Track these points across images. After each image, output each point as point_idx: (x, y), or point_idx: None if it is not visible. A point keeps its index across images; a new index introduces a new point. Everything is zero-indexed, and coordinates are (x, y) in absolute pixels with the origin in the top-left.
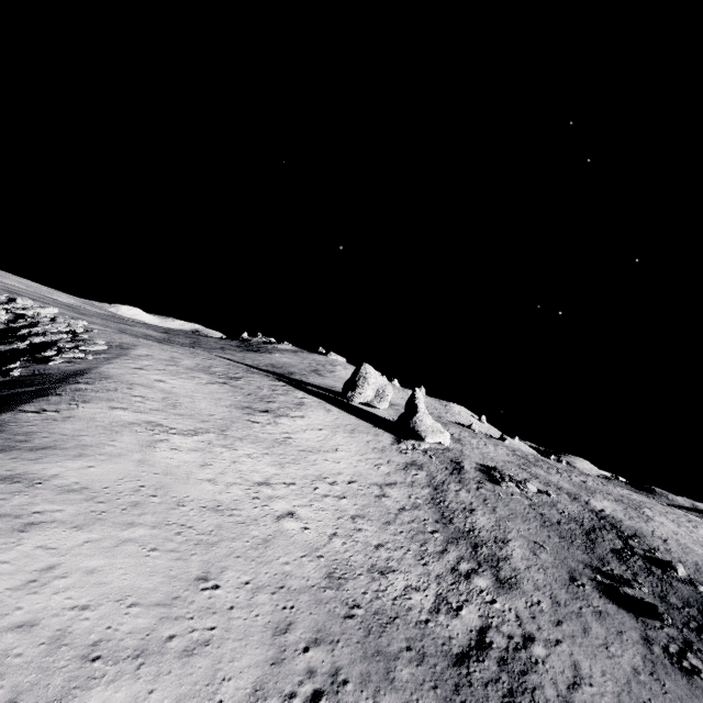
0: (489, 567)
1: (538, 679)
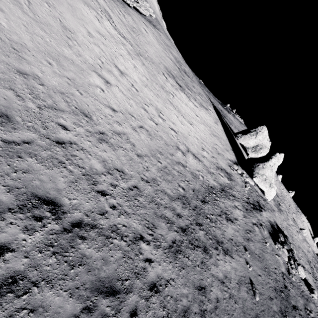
0: (186, 237)
1: (48, 303)
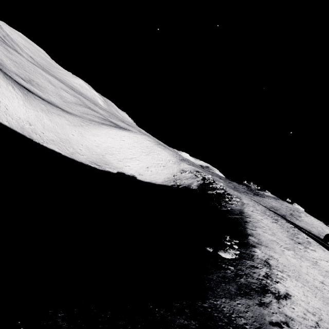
0: None
1: None
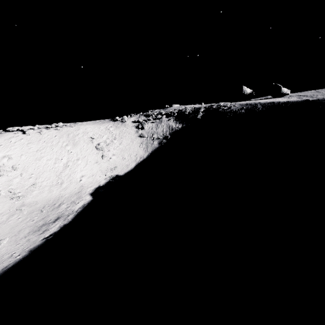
0: None
1: None
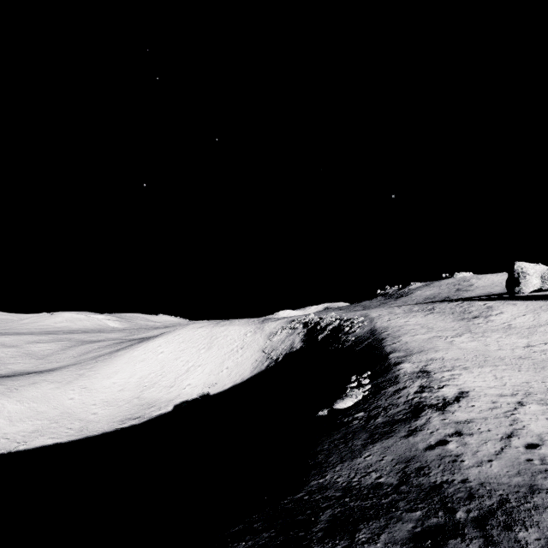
0: None
1: None
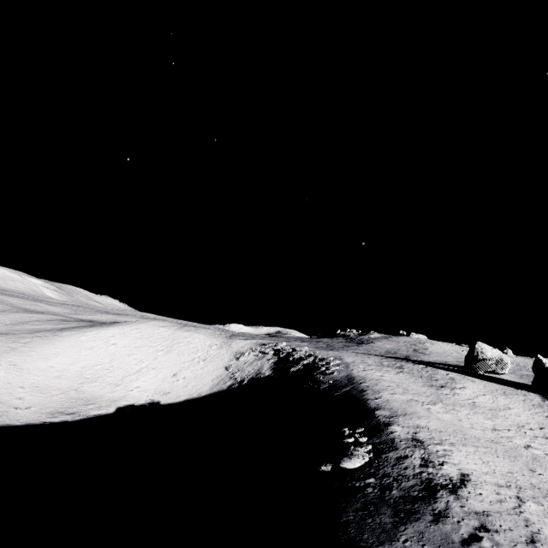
0: None
1: None
